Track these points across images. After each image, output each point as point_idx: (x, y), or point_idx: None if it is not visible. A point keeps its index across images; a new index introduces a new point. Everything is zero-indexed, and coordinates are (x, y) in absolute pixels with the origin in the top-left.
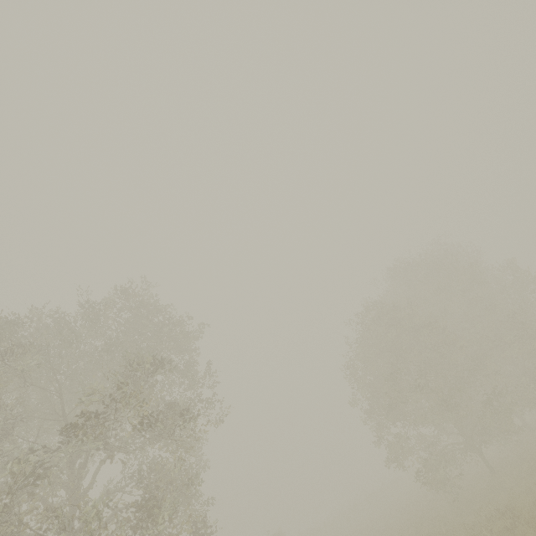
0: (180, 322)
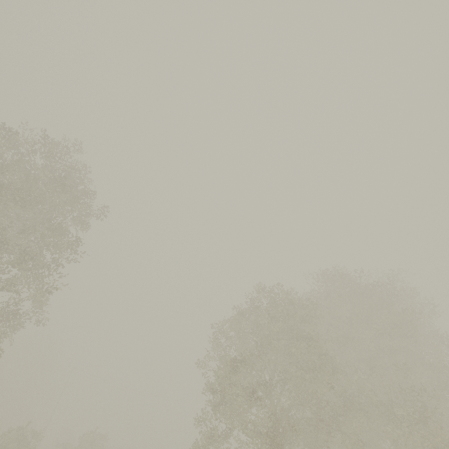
0: (88, 193)
